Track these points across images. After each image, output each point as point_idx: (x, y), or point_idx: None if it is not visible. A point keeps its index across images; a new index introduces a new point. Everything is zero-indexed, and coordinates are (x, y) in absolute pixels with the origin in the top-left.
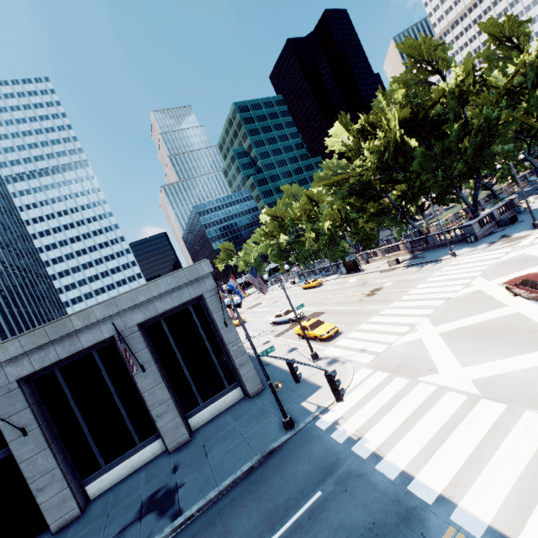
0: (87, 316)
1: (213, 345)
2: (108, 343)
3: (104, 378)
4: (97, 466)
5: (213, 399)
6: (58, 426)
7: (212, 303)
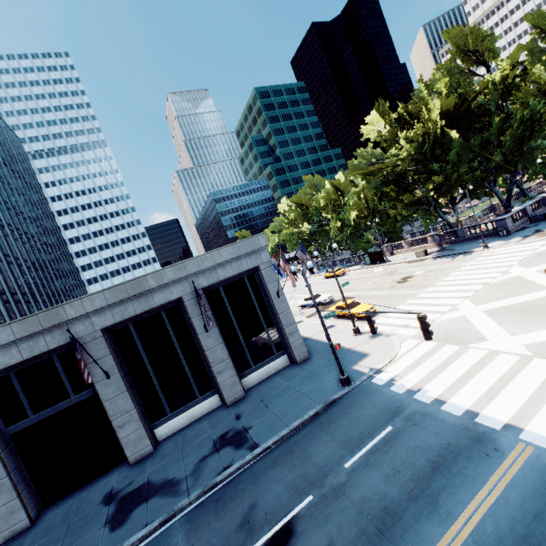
0: (160, 277)
1: (264, 314)
2: (174, 304)
3: (170, 336)
4: (164, 413)
5: (263, 363)
6: (131, 375)
7: (266, 275)
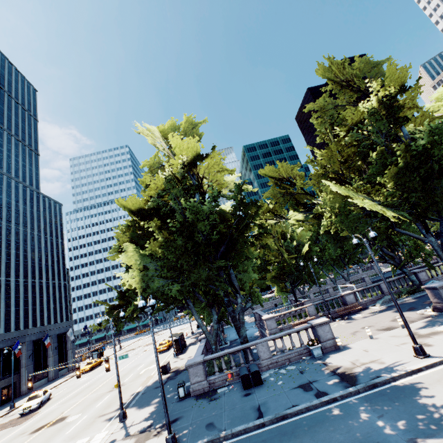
0: None
1: None
2: None
3: None
4: None
5: None
6: None
7: None
